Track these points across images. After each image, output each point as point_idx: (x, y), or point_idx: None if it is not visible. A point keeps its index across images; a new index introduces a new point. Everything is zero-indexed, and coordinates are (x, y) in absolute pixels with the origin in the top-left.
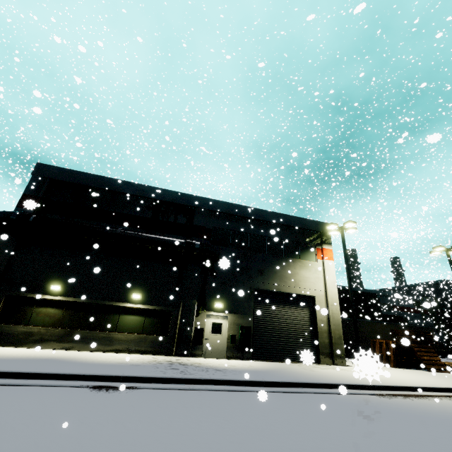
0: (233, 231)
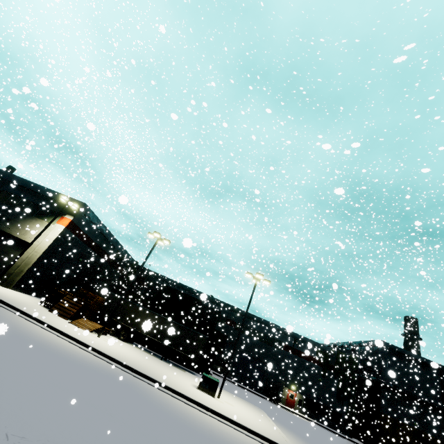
0: (14, 195)
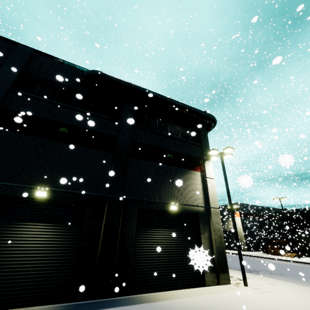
0: None
